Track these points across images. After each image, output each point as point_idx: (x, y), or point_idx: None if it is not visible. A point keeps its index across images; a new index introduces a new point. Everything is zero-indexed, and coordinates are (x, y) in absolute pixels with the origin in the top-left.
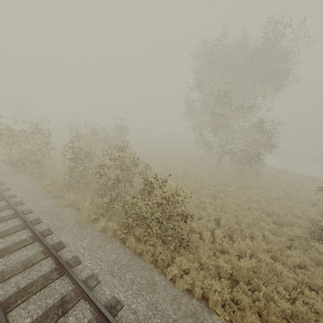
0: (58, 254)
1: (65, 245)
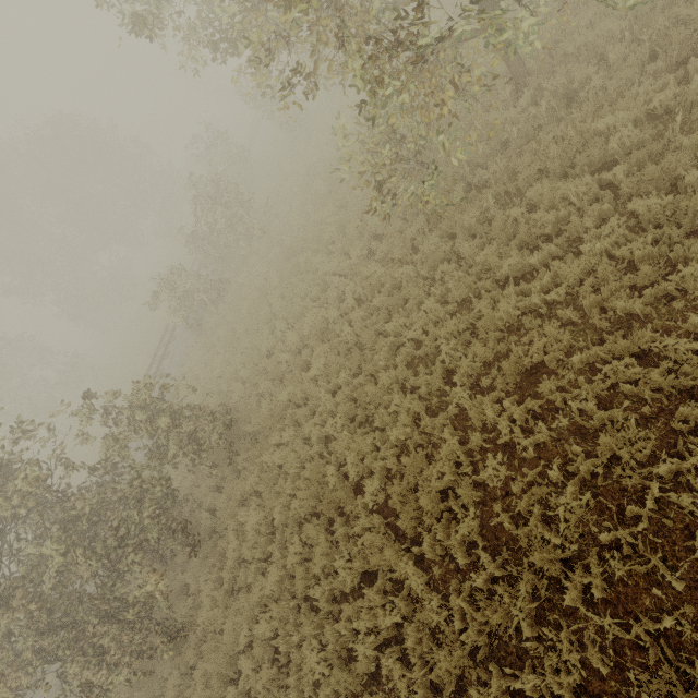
0: None
1: None
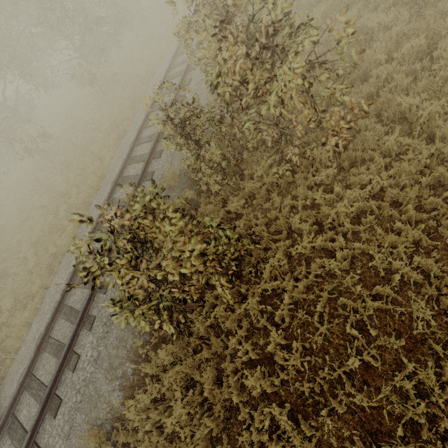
0: None
1: None
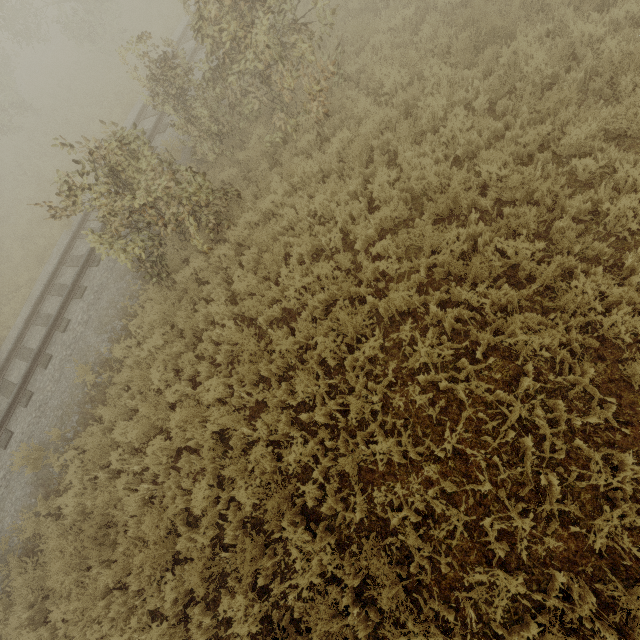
0: None
1: None
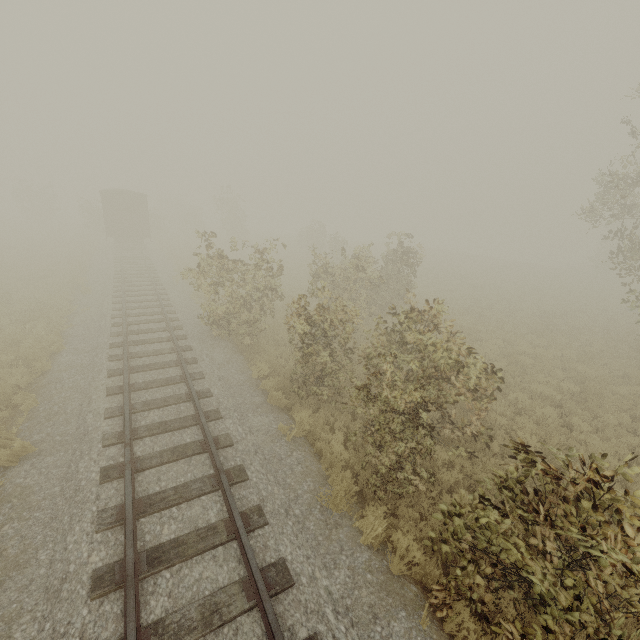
0: (276, 606)
1: (293, 577)
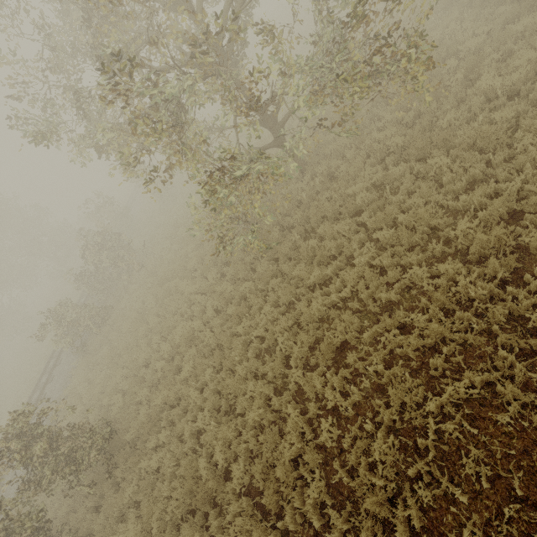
0: None
1: None
